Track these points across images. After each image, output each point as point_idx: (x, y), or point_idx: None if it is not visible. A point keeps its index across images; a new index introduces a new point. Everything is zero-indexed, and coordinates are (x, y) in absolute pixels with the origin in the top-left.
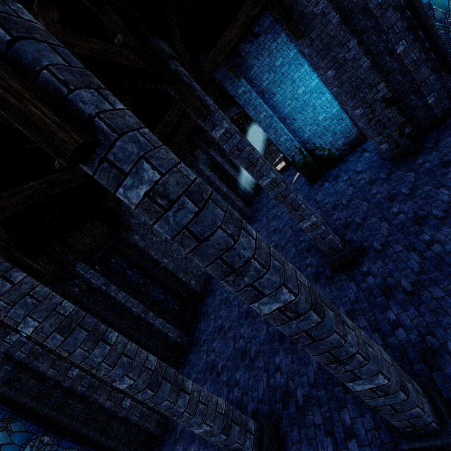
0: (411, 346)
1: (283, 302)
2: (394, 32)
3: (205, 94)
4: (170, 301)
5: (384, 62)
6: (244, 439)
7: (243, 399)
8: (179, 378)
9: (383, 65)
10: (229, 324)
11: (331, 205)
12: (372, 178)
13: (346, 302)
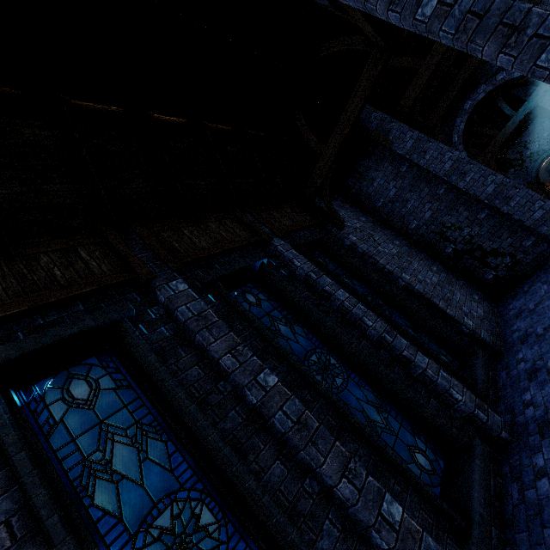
0: None
1: None
2: None
3: None
4: (429, 345)
5: None
6: None
7: None
8: None
9: None
10: None
11: None
12: None
13: None
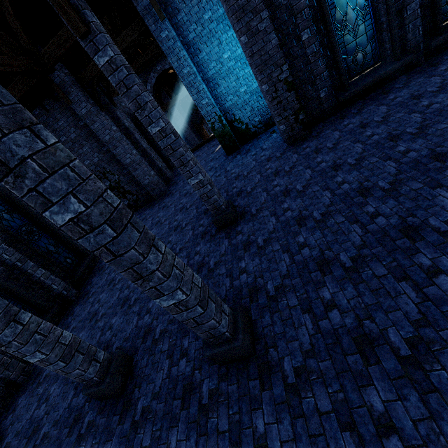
0: (246, 286)
1: (74, 213)
2: (302, 18)
3: (88, 7)
4: (62, 254)
5: (291, 45)
6: (88, 366)
7: (112, 340)
8: (13, 309)
9: (291, 48)
10: (120, 277)
11: (235, 175)
12: (270, 156)
13: (217, 255)
